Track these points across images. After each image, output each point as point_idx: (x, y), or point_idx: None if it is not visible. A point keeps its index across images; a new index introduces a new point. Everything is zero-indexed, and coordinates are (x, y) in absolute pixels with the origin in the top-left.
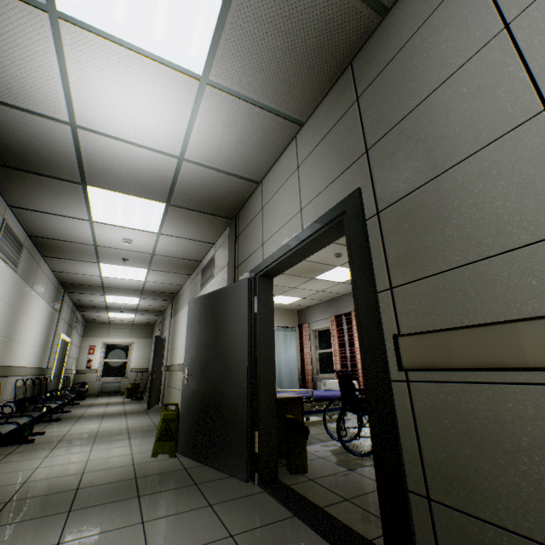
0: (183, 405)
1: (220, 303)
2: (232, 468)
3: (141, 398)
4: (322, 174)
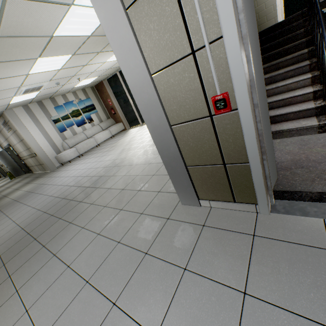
0: (10, 171)
1: (3, 154)
2: (23, 174)
3: (0, 177)
4: (3, 138)
